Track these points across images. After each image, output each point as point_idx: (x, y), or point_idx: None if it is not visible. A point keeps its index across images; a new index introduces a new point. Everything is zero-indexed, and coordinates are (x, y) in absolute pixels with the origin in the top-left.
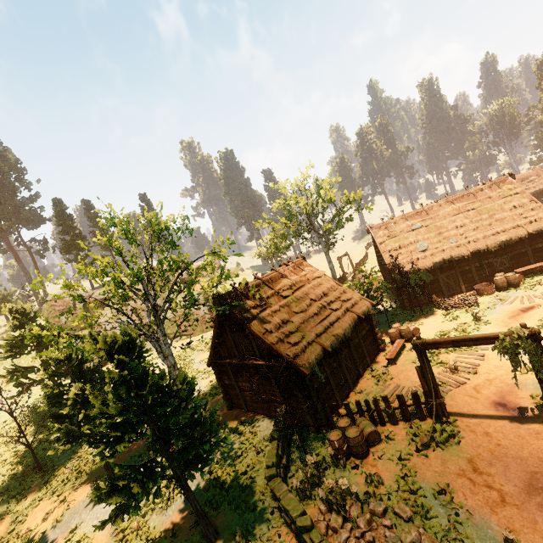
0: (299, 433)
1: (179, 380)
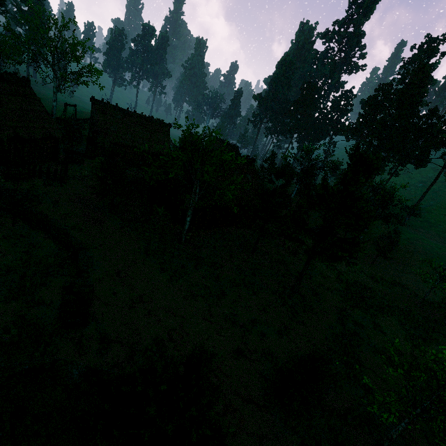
0: None
1: None
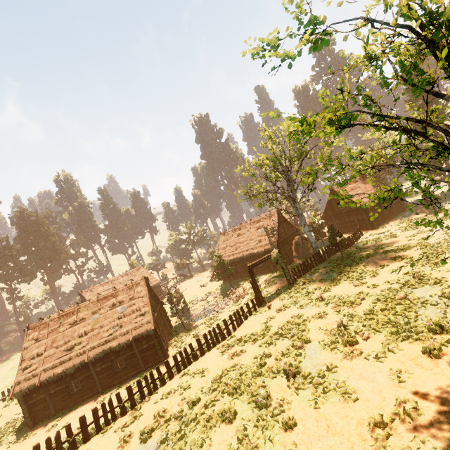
0: None
1: None
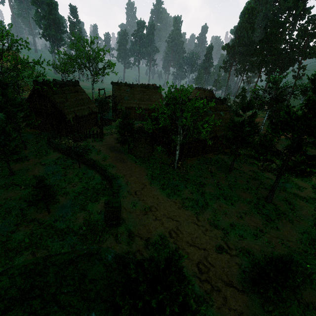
0: (60, 136)
1: (22, 102)
